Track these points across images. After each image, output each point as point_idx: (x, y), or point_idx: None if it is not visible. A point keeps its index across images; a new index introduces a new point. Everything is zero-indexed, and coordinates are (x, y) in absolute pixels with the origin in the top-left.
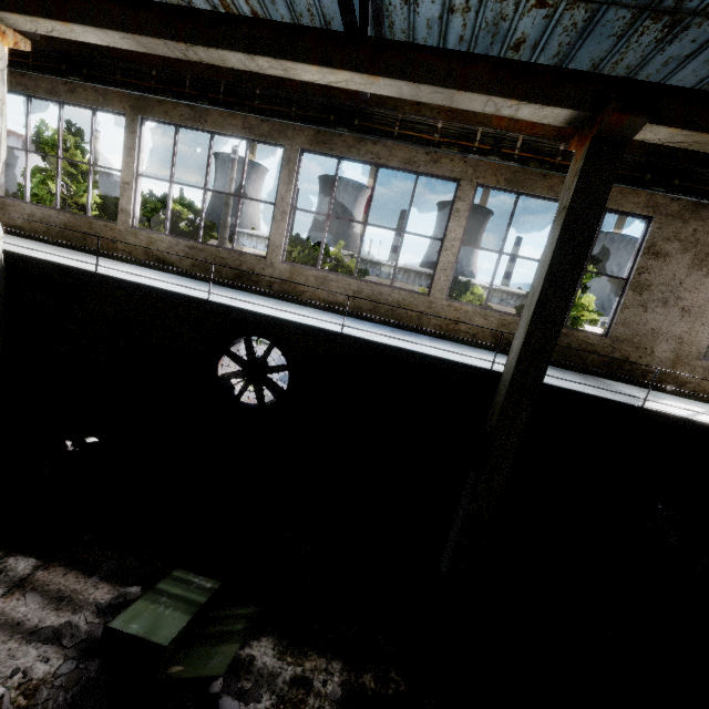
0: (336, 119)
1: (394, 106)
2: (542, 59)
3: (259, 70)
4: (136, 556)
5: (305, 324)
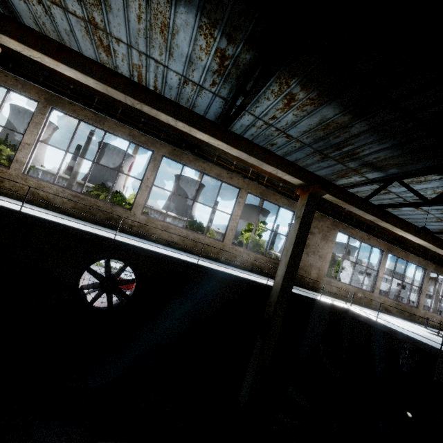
0: (185, 146)
1: (215, 148)
2: (279, 151)
3: (174, 125)
4: None
5: (177, 257)
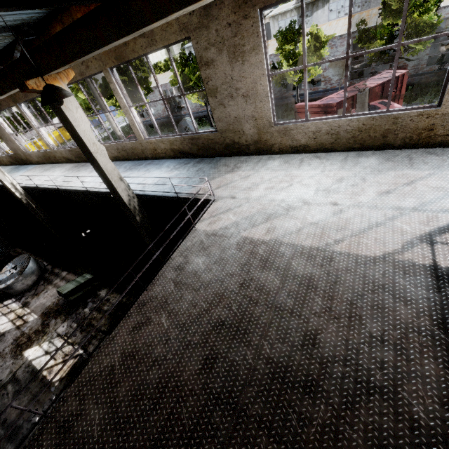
0: None
1: None
2: None
3: None
4: (87, 269)
5: (78, 190)
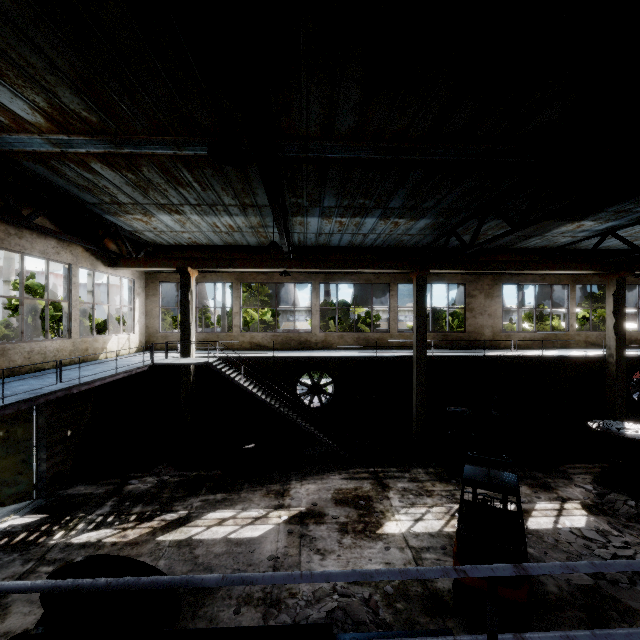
0: None
1: None
2: None
3: None
4: None
5: None
